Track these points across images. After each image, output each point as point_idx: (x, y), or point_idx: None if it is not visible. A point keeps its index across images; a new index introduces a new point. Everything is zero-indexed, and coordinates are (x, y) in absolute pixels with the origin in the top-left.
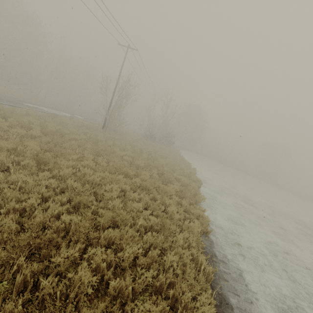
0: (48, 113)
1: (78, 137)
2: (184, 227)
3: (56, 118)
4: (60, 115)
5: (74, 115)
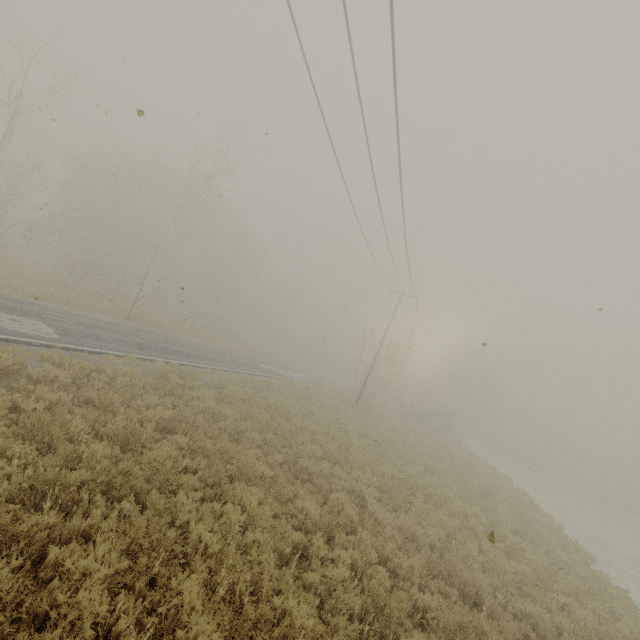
0: (297, 384)
1: (378, 437)
2: (606, 594)
3: (313, 394)
4: (295, 379)
5: (299, 374)
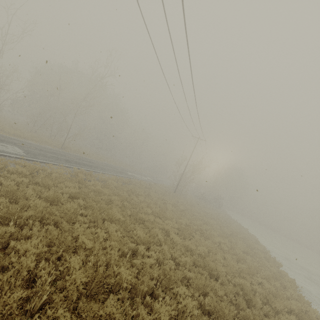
0: (145, 182)
1: (182, 207)
2: (284, 280)
3: (153, 187)
4: (145, 180)
5: (147, 178)
